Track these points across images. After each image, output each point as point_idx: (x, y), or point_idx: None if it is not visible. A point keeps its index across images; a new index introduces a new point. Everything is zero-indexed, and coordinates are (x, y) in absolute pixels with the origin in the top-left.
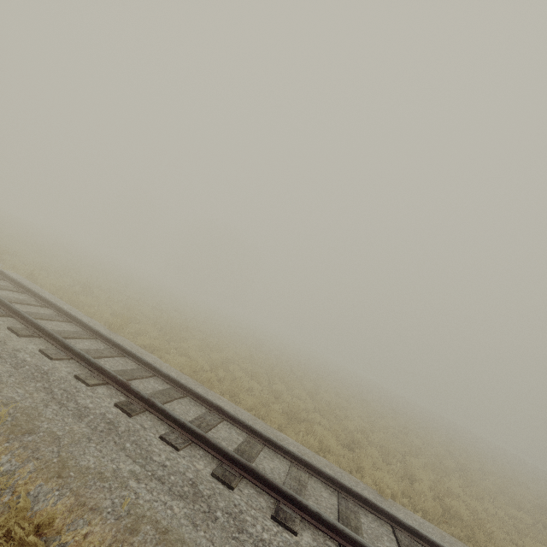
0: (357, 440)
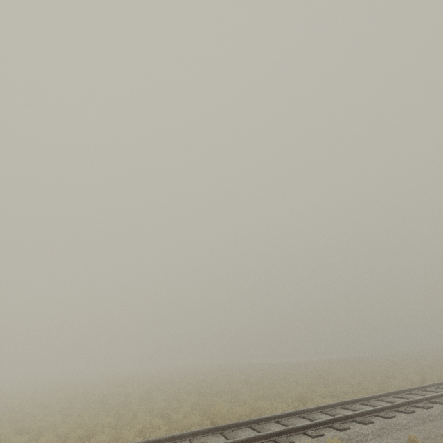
0: (1, 440)
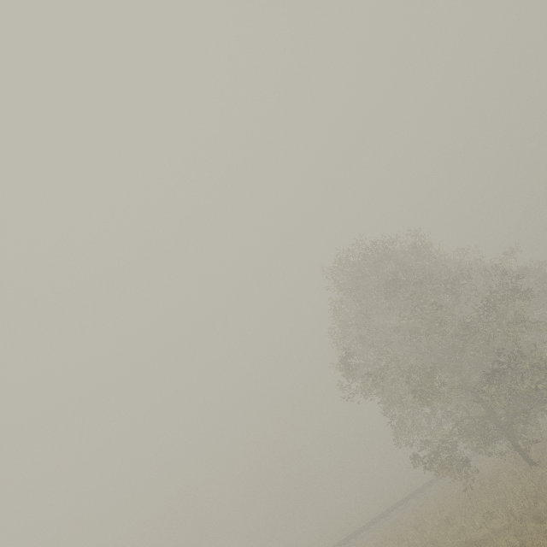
0: None
